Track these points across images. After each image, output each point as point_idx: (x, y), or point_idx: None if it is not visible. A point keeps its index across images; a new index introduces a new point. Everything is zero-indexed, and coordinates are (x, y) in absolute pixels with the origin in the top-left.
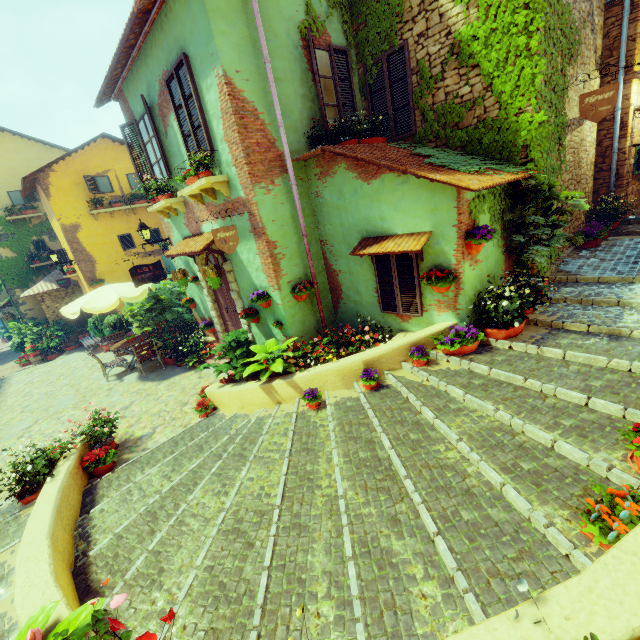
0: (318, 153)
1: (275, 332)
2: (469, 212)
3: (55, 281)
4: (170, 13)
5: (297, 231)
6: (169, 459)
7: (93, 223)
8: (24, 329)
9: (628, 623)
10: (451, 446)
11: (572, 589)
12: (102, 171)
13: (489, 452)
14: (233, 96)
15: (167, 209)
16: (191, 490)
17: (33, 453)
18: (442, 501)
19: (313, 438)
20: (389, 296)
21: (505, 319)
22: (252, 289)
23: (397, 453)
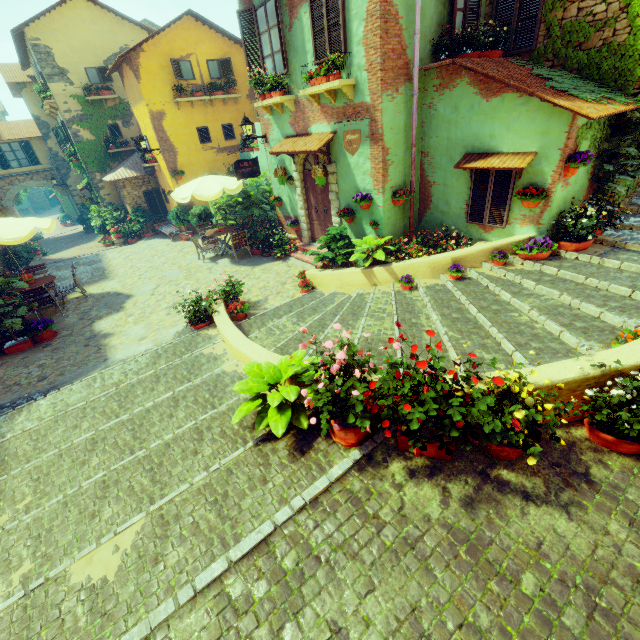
0: (443, 64)
1: (368, 232)
2: (576, 138)
3: (134, 169)
4: None
5: (406, 140)
6: (292, 314)
7: (176, 112)
8: (104, 213)
9: (635, 360)
10: (523, 314)
11: (608, 352)
12: (185, 54)
13: (553, 317)
14: None
15: (275, 106)
16: (321, 330)
17: (196, 297)
18: (518, 338)
19: (412, 306)
20: (479, 208)
21: (581, 233)
22: (353, 191)
23: (483, 315)
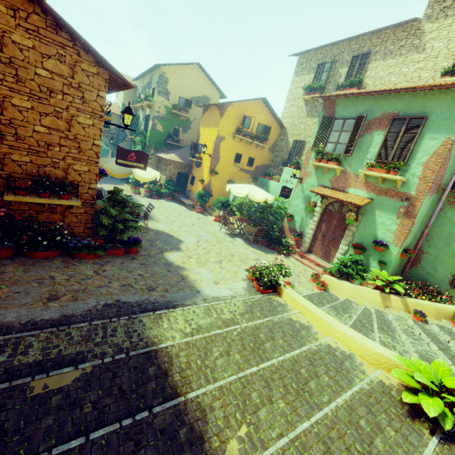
0: None
1: (372, 265)
2: None
3: (180, 157)
4: (430, 95)
5: (421, 222)
6: (329, 306)
7: (230, 140)
8: None
9: None
10: None
11: None
12: (250, 115)
13: None
14: (449, 151)
15: (325, 168)
16: (367, 331)
17: (266, 268)
18: None
19: (437, 338)
20: None
21: None
22: (371, 237)
23: None
